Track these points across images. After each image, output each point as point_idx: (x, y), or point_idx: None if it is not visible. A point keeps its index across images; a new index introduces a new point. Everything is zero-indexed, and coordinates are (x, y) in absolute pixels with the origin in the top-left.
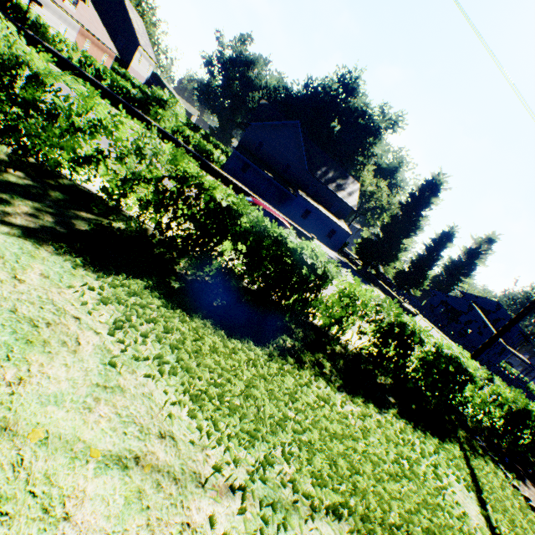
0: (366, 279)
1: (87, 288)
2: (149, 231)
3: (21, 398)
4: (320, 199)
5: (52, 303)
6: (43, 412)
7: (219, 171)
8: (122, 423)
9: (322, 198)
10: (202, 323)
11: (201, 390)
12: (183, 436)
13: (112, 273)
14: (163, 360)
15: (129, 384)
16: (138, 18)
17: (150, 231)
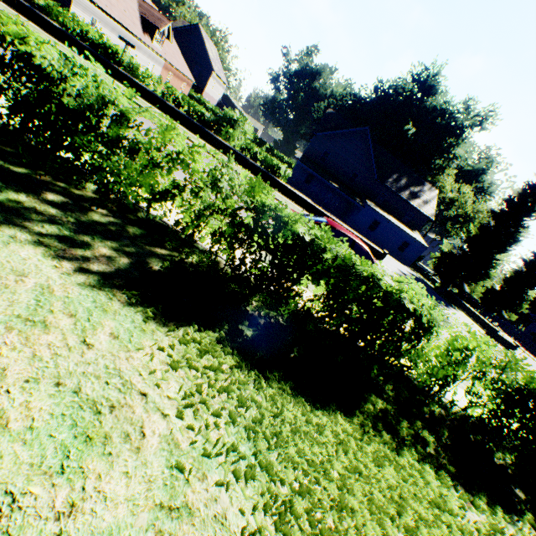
0: (446, 299)
1: (156, 348)
2: (220, 263)
3: None
4: (390, 208)
5: (118, 375)
6: None
7: (285, 186)
8: None
9: (392, 207)
10: (279, 386)
11: (284, 503)
12: None
13: (183, 324)
14: (238, 454)
15: (198, 499)
16: (212, 47)
17: (222, 263)
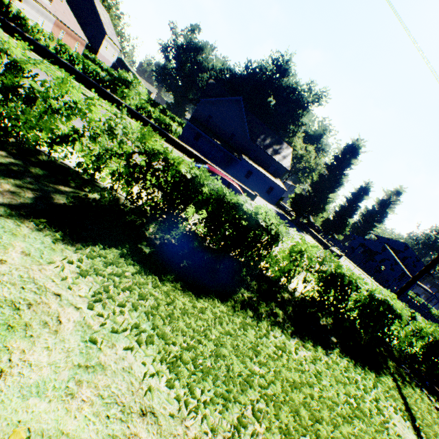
0: (299, 227)
1: (66, 262)
2: (121, 199)
3: (1, 394)
4: (260, 161)
5: (33, 282)
6: (25, 407)
7: (176, 141)
8: (104, 405)
9: (261, 161)
10: (172, 285)
11: (176, 356)
12: (163, 410)
13: (89, 244)
14: (140, 329)
15: (109, 359)
16: (104, 12)
17: (122, 199)
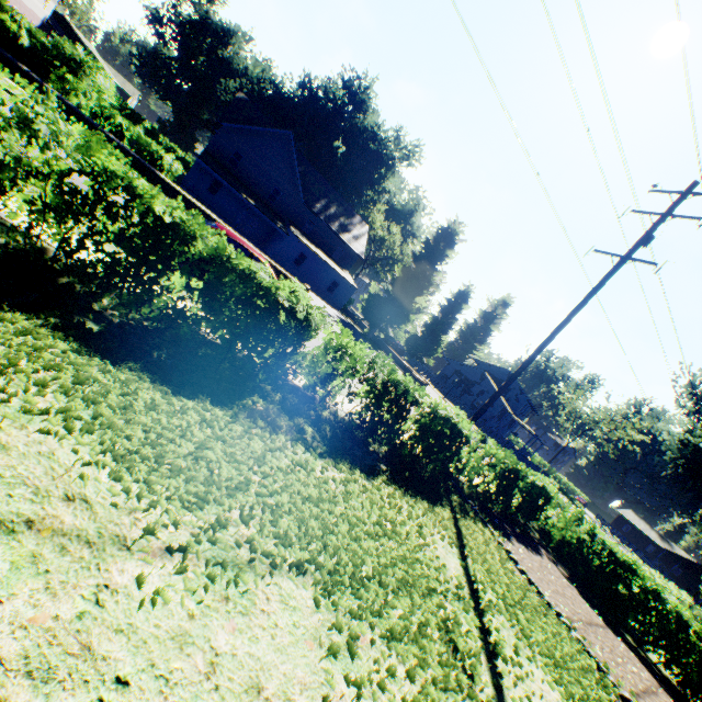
0: (374, 345)
1: None
2: (49, 251)
3: None
4: (320, 241)
5: None
6: None
7: (172, 186)
8: (5, 484)
9: (322, 240)
10: (136, 375)
11: (130, 451)
12: (102, 499)
13: None
14: (72, 415)
15: (15, 441)
16: None
17: (52, 252)
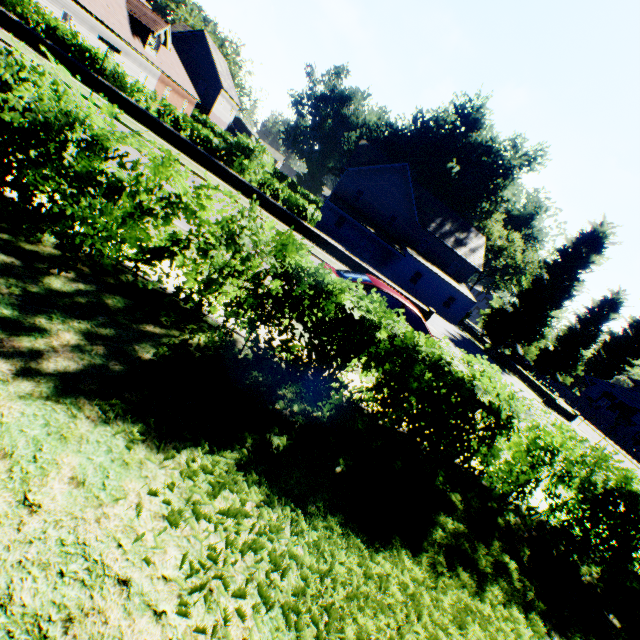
0: (498, 363)
1: (146, 492)
2: (237, 342)
3: None
4: (434, 258)
5: (81, 554)
6: None
7: (313, 231)
8: None
9: (436, 256)
10: (326, 524)
11: None
12: None
13: (186, 445)
14: None
15: None
16: (221, 59)
17: (240, 342)
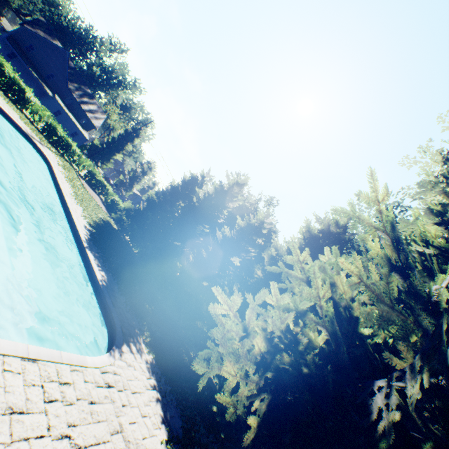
0: None
1: None
2: None
3: None
4: (74, 111)
5: None
6: None
7: None
8: None
9: (75, 111)
10: None
11: None
12: None
13: None
14: None
15: None
16: None
17: None
